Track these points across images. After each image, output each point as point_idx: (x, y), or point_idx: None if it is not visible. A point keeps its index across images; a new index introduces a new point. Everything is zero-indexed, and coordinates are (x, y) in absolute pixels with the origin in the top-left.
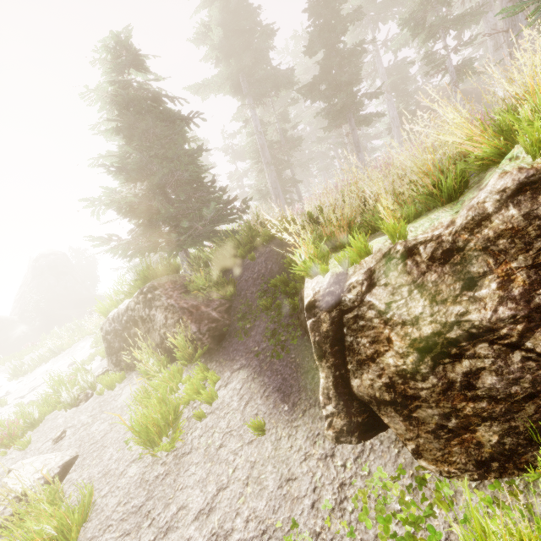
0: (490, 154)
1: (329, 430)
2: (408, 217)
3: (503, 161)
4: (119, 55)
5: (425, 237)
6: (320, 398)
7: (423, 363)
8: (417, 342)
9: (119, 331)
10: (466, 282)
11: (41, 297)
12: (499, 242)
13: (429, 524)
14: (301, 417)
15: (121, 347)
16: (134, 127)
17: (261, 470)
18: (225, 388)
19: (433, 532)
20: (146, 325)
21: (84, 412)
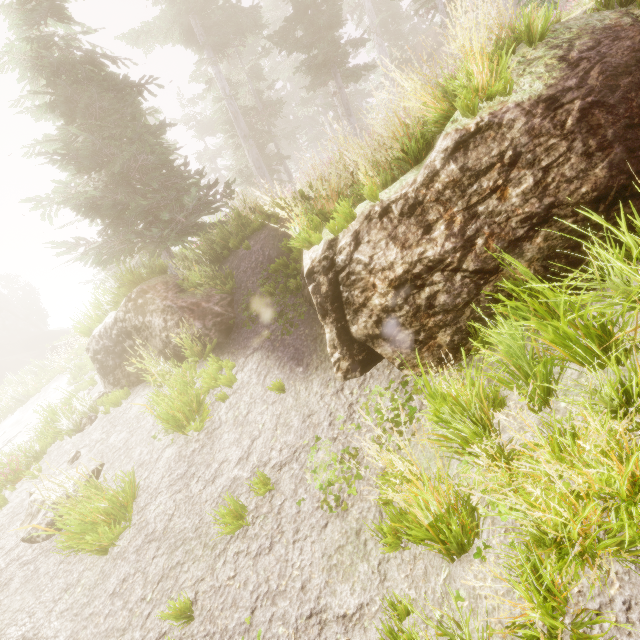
0: (439, 118)
1: (338, 373)
2: (386, 182)
3: (448, 124)
4: None
5: (396, 196)
6: (328, 350)
7: (399, 297)
8: (393, 282)
9: (111, 348)
10: (425, 229)
11: None
12: (445, 193)
13: (409, 405)
14: (315, 372)
15: (117, 364)
16: (73, 100)
17: (287, 417)
18: (242, 371)
19: (411, 408)
20: (143, 335)
21: (93, 433)
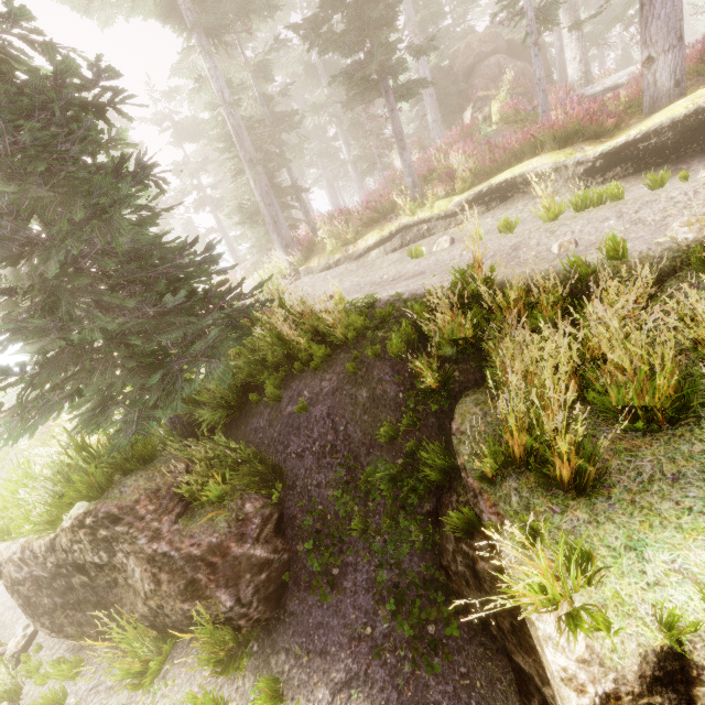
0: None
1: None
2: None
3: None
4: None
5: None
6: None
7: None
8: None
9: (44, 580)
10: None
11: None
12: None
13: None
14: None
15: (56, 604)
16: None
17: None
18: None
19: None
20: (107, 574)
21: None
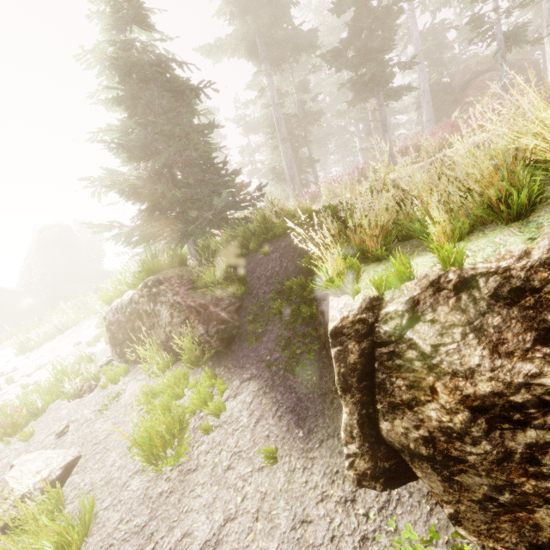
0: None
1: (350, 471)
2: (461, 234)
3: None
4: (120, 8)
5: (488, 267)
6: (342, 434)
7: (476, 425)
8: (470, 400)
9: (123, 323)
10: (540, 334)
11: (47, 271)
12: None
13: None
14: (317, 447)
15: (125, 338)
16: (138, 97)
17: (273, 504)
18: (234, 399)
19: None
20: (151, 320)
21: (87, 406)
